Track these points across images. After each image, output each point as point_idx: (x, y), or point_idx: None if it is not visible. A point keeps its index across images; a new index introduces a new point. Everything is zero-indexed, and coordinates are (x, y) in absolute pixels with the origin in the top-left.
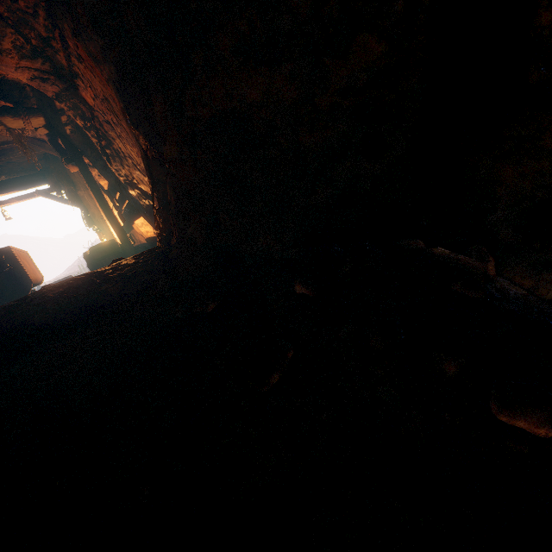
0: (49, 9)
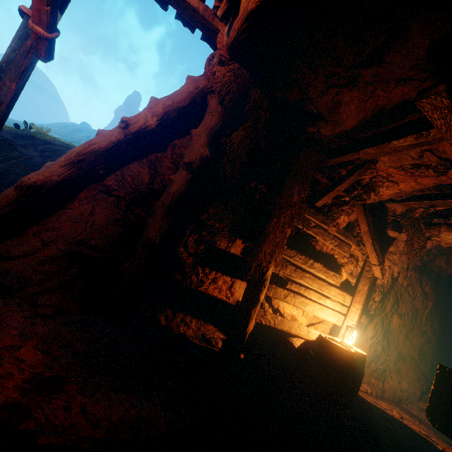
0: (434, 278)
